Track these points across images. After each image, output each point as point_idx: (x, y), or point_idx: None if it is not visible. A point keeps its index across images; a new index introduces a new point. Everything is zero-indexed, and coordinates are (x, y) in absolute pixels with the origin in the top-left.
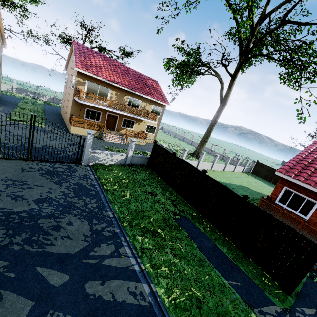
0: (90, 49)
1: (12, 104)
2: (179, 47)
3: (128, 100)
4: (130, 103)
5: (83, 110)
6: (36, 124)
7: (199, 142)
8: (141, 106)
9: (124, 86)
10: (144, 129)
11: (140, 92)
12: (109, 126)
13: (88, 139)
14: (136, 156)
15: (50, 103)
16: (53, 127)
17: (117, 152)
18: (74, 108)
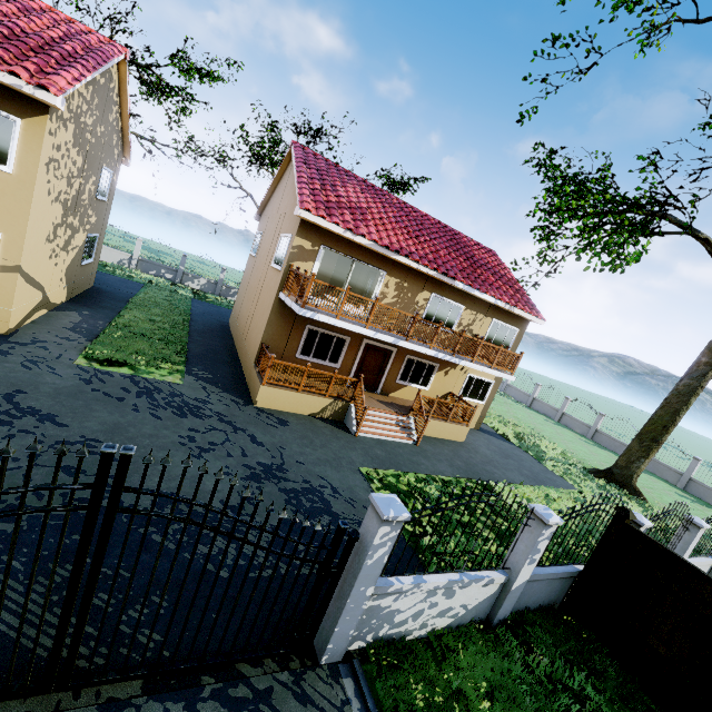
0: (334, 165)
1: (116, 301)
2: (545, 164)
3: (426, 305)
4: (432, 312)
5: (298, 330)
6: (159, 374)
7: (634, 442)
8: (460, 321)
9: (426, 265)
10: (458, 388)
11: (469, 282)
12: (363, 378)
13: (374, 545)
14: (536, 577)
15: (206, 296)
16: (206, 381)
17: (411, 499)
18: (274, 324)
